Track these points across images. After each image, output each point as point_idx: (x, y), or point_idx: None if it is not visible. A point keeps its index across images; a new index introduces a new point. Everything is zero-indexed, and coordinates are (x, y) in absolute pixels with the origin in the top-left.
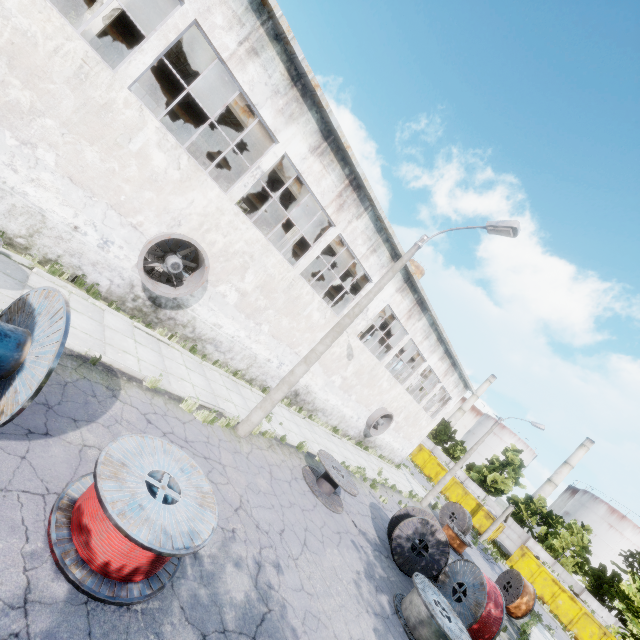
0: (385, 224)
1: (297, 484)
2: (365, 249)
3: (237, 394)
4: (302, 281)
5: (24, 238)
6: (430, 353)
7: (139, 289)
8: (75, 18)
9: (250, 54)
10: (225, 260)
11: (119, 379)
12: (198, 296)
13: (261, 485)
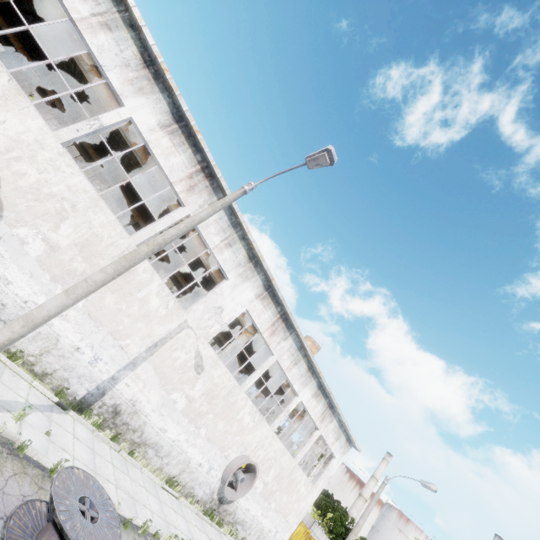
0: (238, 217)
1: None
2: (219, 240)
3: None
4: None
5: None
6: (301, 385)
7: None
8: (36, 97)
9: (103, 27)
10: (35, 199)
11: None
12: None
13: None
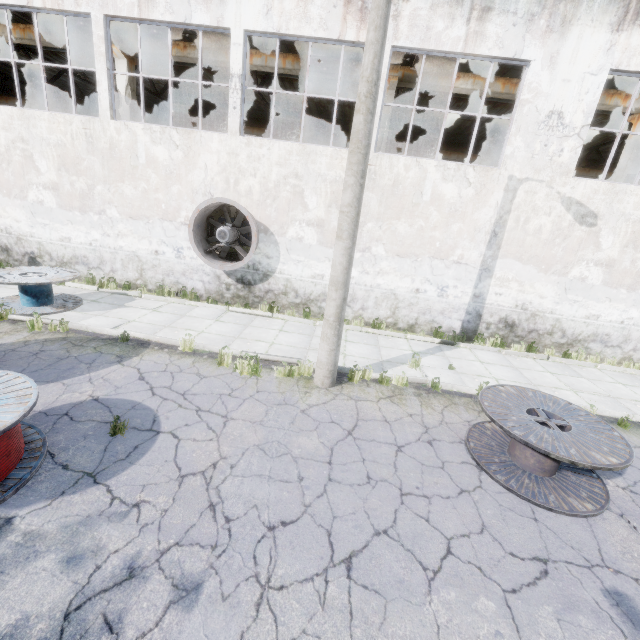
0: None
1: (427, 449)
2: (461, 26)
3: (365, 345)
4: (385, 158)
5: (140, 279)
6: None
7: (225, 277)
8: None
9: None
10: (273, 200)
11: (147, 349)
12: (275, 255)
13: (300, 446)
